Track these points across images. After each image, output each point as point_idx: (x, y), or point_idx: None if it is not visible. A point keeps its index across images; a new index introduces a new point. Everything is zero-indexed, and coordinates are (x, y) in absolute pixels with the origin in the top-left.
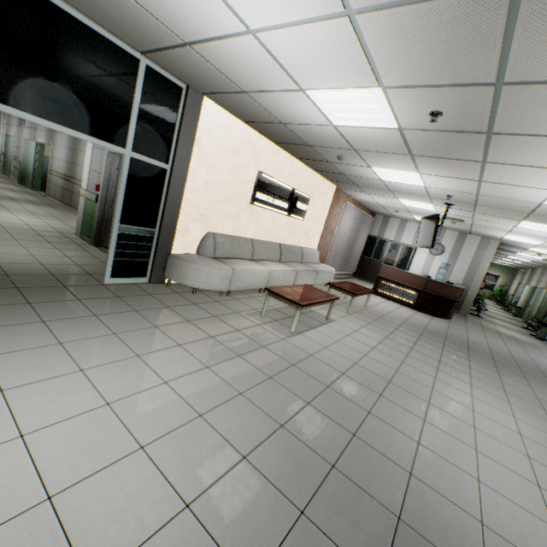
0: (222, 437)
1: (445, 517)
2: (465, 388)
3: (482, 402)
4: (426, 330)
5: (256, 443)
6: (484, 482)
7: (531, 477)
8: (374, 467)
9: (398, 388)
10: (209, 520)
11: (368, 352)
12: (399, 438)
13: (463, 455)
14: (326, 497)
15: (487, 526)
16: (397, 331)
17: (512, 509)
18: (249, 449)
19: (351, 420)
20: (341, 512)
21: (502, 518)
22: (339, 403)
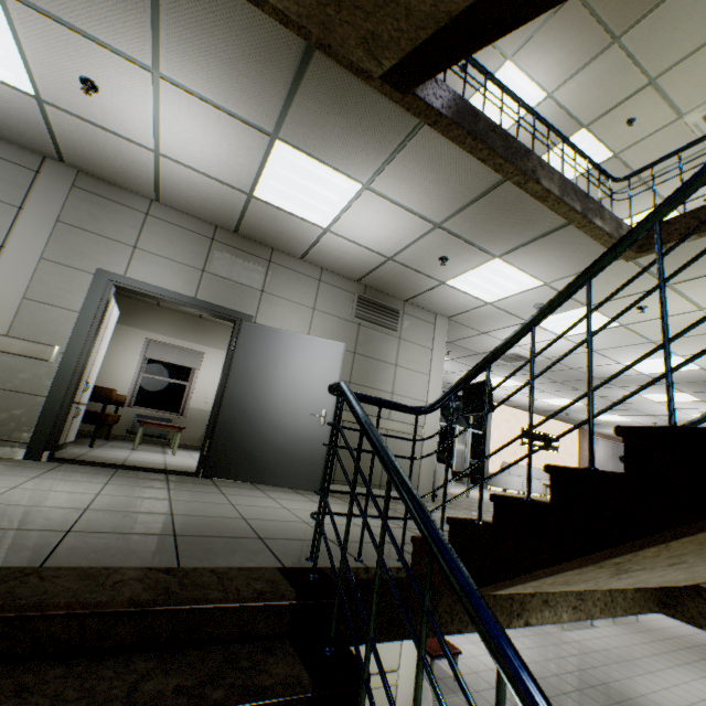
0: (539, 653)
1: (625, 688)
2: (693, 676)
3: (699, 682)
4: (700, 645)
5: (552, 657)
6: (656, 692)
7: (692, 701)
8: (600, 674)
9: (631, 663)
10: (542, 664)
11: (619, 646)
12: (618, 673)
13: (653, 686)
14: (577, 672)
15: (644, 695)
16: (660, 640)
17: (663, 698)
18: (549, 658)
19: (594, 663)
20: (582, 675)
21: (655, 697)
22: (589, 658)
